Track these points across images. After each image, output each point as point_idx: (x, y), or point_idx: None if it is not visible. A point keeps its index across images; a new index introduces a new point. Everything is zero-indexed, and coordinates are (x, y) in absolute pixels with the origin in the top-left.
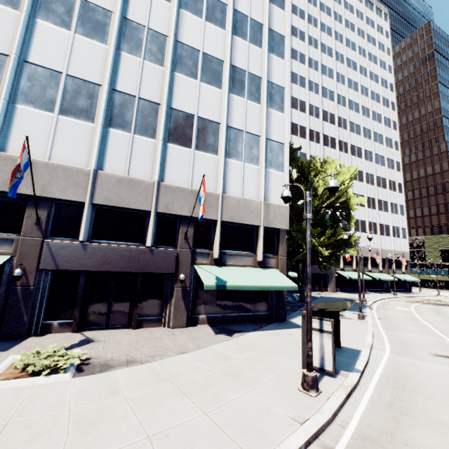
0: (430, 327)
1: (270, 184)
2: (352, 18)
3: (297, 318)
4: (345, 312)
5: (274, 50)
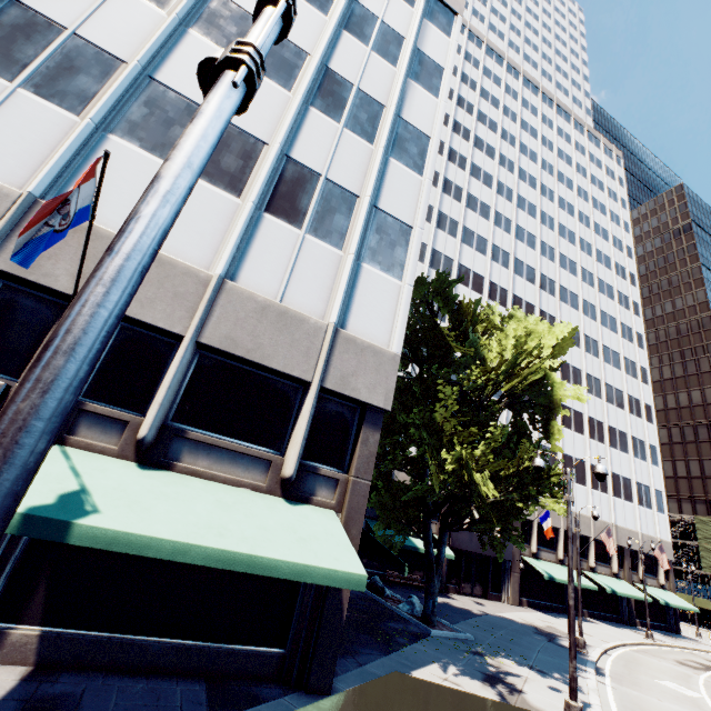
0: None
1: (362, 296)
2: (569, 149)
3: None
4: (530, 680)
5: (420, 78)
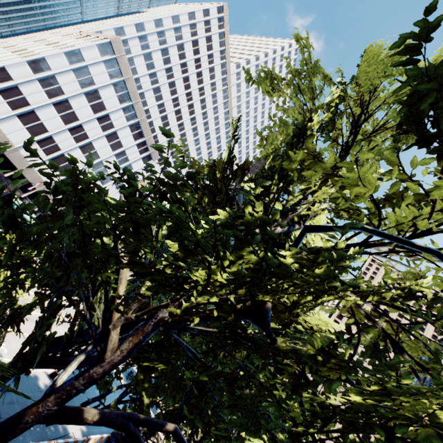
0: None
1: None
2: None
3: None
4: None
5: None
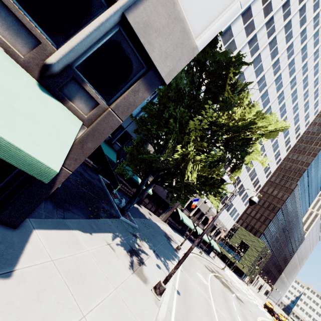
0: None
1: None
2: None
3: (63, 233)
4: (150, 258)
5: None
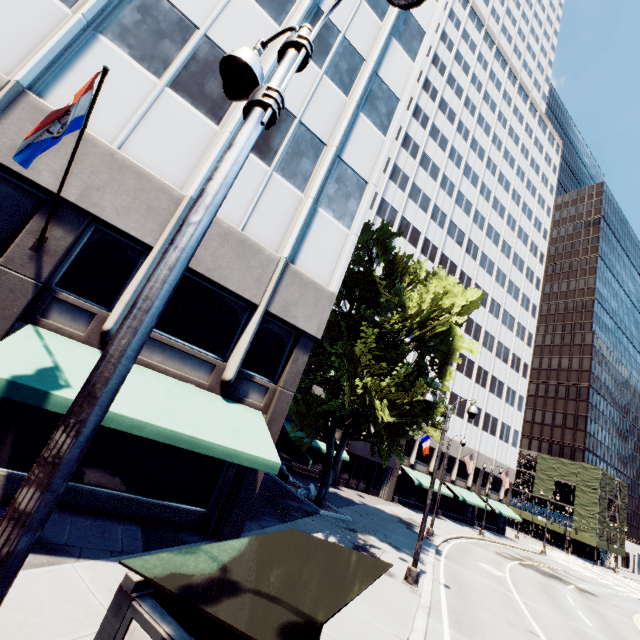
0: (543, 639)
1: (314, 237)
2: (519, 129)
3: None
4: (387, 552)
5: (403, 38)
